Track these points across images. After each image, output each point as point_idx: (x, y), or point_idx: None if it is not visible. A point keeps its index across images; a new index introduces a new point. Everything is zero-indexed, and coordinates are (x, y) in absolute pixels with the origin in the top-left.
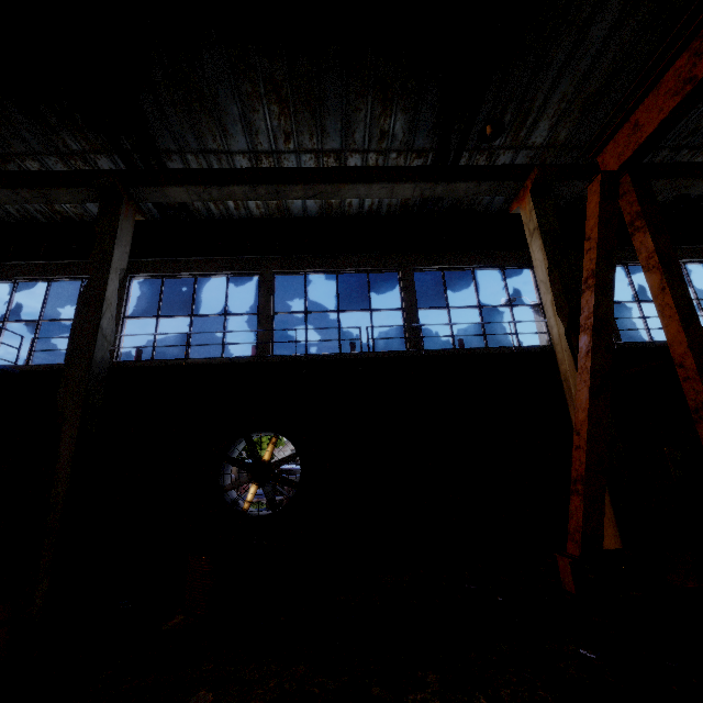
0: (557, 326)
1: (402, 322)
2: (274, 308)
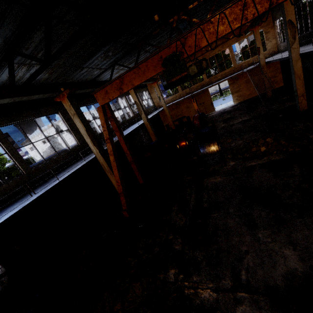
0: (95, 149)
1: (11, 160)
2: None
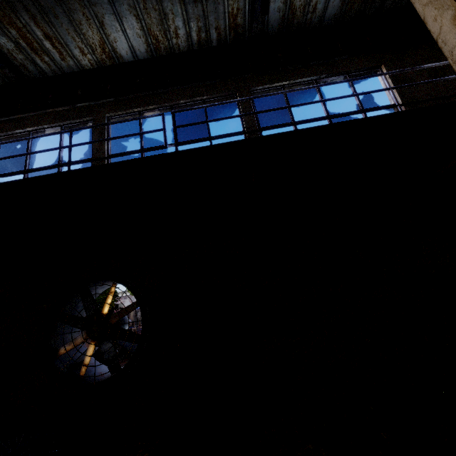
0: None
1: None
2: (108, 150)
